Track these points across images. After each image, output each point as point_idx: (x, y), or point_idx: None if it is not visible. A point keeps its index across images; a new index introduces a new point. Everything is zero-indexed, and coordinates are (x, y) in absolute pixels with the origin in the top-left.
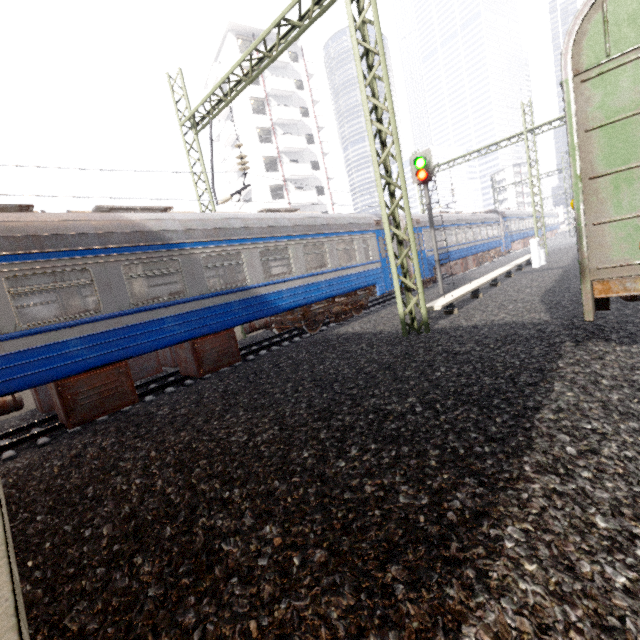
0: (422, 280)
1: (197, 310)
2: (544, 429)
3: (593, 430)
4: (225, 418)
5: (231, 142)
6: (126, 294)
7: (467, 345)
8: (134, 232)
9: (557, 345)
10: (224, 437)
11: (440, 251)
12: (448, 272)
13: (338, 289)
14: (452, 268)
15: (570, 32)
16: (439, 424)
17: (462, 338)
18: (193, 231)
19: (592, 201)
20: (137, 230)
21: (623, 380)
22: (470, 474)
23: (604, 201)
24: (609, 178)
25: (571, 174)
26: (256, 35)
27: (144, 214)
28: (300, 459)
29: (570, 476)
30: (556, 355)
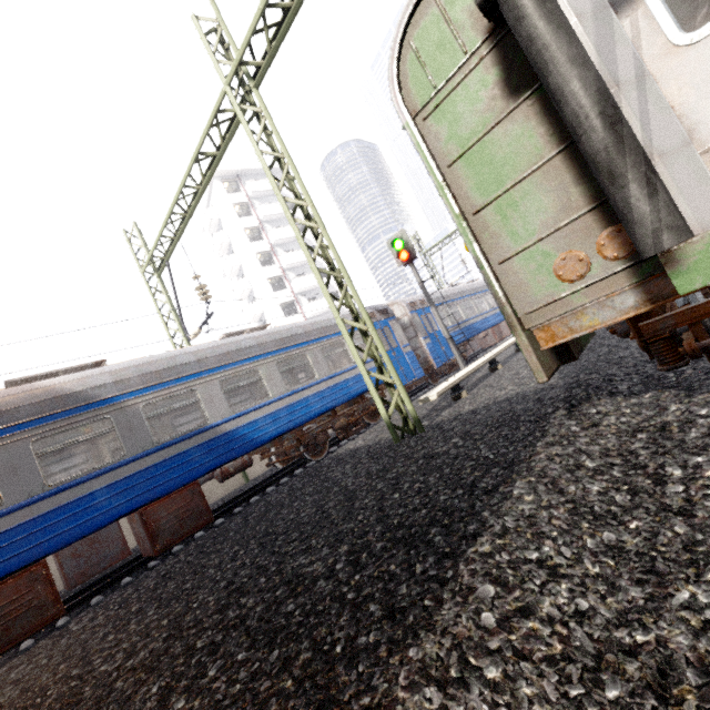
0: (447, 363)
1: (140, 471)
2: (466, 577)
3: (541, 562)
4: (128, 626)
5: (235, 273)
6: (38, 475)
7: (451, 441)
8: (48, 399)
9: (547, 417)
10: (97, 666)
11: (460, 326)
12: (482, 345)
13: (334, 400)
14: (485, 340)
15: (391, 78)
16: (346, 592)
17: (452, 431)
18: (128, 380)
19: (486, 238)
20: (52, 396)
21: (616, 454)
22: (320, 705)
23: (498, 234)
24: (491, 208)
25: (451, 215)
26: (240, 175)
27: (66, 376)
28: (141, 701)
29: (464, 683)
30: (539, 433)
